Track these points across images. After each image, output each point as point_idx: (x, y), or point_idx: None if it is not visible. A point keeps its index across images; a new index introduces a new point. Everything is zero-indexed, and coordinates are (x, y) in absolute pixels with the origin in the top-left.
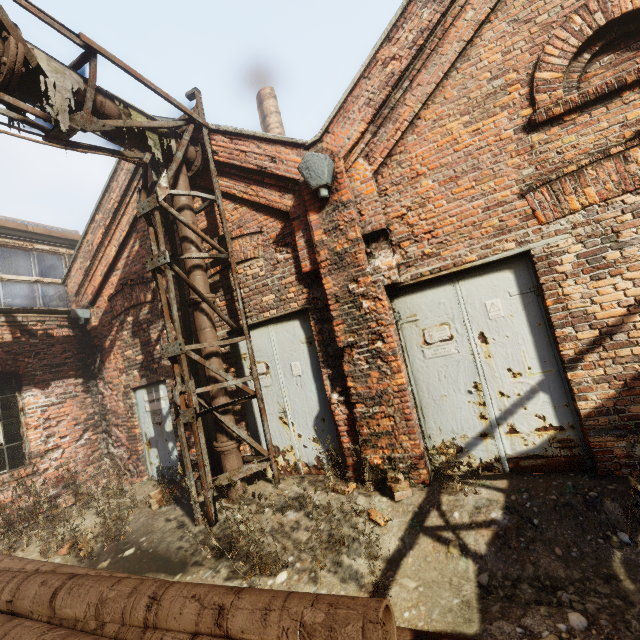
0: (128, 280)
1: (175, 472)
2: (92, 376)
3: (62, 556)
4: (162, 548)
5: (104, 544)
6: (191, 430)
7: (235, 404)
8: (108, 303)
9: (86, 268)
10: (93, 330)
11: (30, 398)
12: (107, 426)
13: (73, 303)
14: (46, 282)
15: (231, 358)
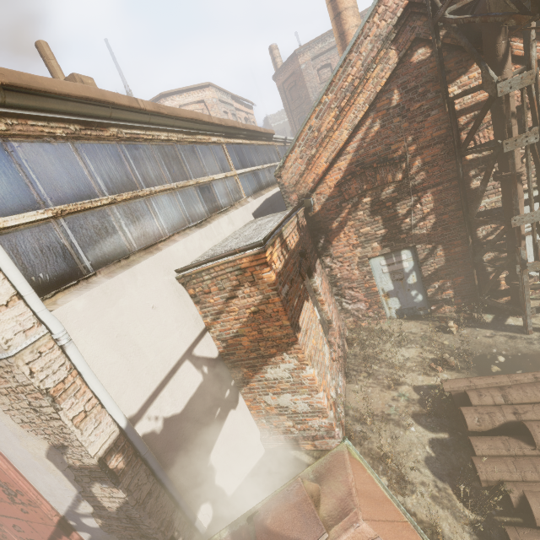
0: (373, 163)
1: (418, 310)
2: (319, 255)
3: (442, 373)
4: (526, 351)
5: (459, 360)
6: (446, 278)
7: (501, 253)
8: (334, 188)
9: (310, 156)
10: (318, 216)
11: (316, 281)
12: (339, 290)
13: (292, 194)
14: (227, 177)
15: (503, 218)
